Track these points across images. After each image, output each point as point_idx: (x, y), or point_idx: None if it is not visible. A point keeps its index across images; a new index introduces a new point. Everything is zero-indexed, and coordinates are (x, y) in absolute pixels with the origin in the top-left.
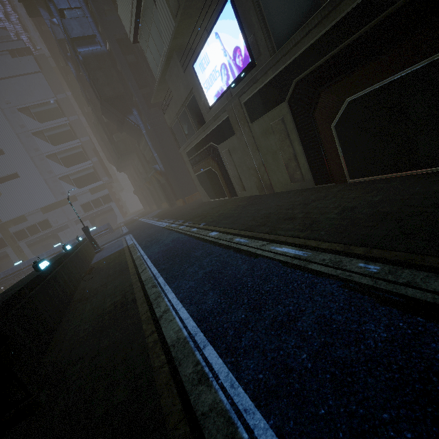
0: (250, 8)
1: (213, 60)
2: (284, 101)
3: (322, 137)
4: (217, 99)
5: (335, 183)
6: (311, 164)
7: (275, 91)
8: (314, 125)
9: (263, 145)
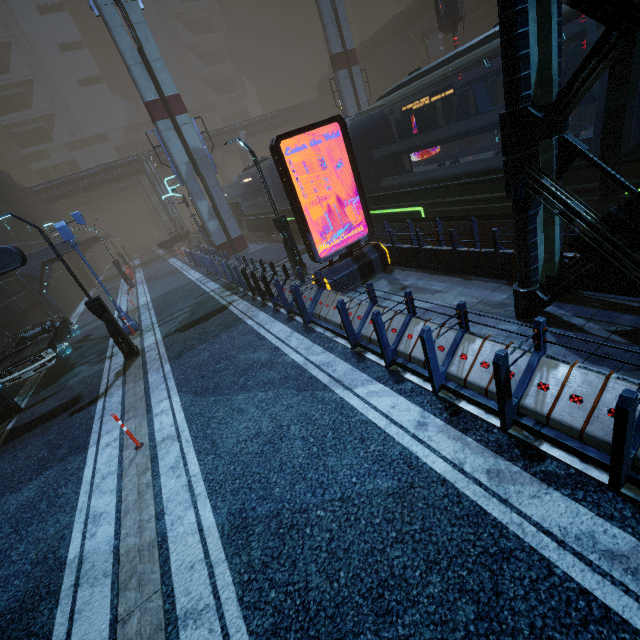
0: None
1: None
2: None
3: None
4: None
5: None
6: None
7: None
8: None
9: None
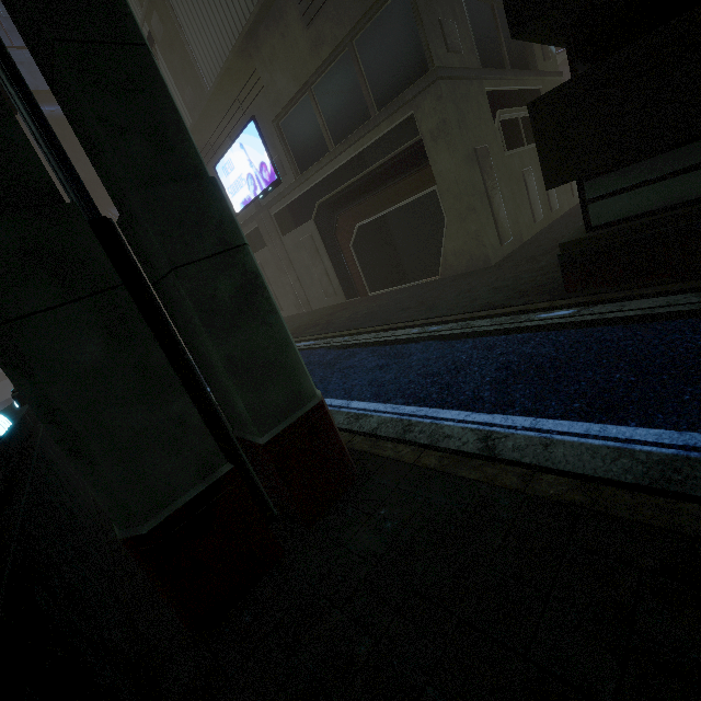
0: (273, 133)
1: (239, 168)
2: (311, 219)
3: (344, 255)
4: (244, 207)
5: (361, 297)
6: (340, 280)
7: (302, 209)
8: (338, 243)
9: (296, 259)
